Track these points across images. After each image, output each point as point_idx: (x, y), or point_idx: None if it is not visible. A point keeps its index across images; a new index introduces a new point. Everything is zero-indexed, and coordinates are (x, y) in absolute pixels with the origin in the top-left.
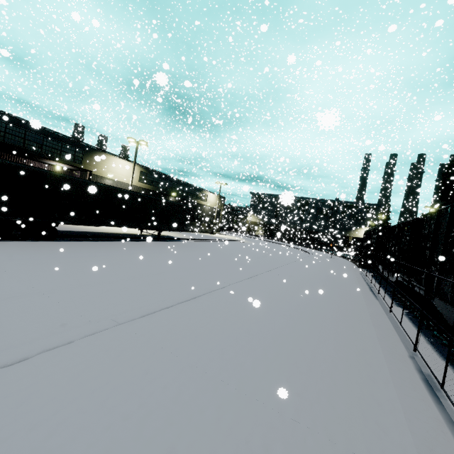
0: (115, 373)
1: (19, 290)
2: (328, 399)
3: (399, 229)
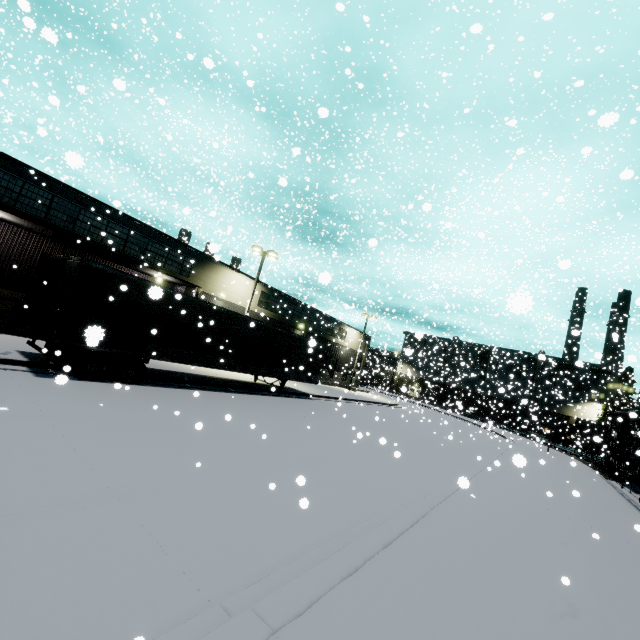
0: None
1: (81, 487)
2: None
3: None
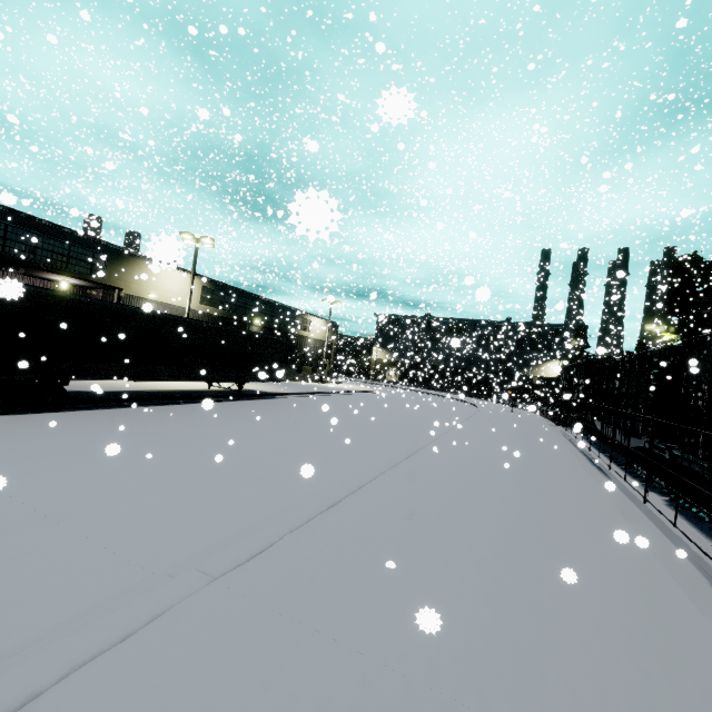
0: (232, 708)
1: (5, 517)
2: (651, 711)
3: (630, 364)
